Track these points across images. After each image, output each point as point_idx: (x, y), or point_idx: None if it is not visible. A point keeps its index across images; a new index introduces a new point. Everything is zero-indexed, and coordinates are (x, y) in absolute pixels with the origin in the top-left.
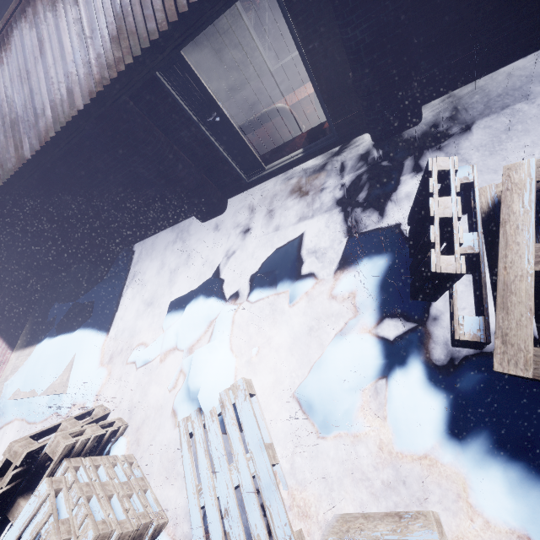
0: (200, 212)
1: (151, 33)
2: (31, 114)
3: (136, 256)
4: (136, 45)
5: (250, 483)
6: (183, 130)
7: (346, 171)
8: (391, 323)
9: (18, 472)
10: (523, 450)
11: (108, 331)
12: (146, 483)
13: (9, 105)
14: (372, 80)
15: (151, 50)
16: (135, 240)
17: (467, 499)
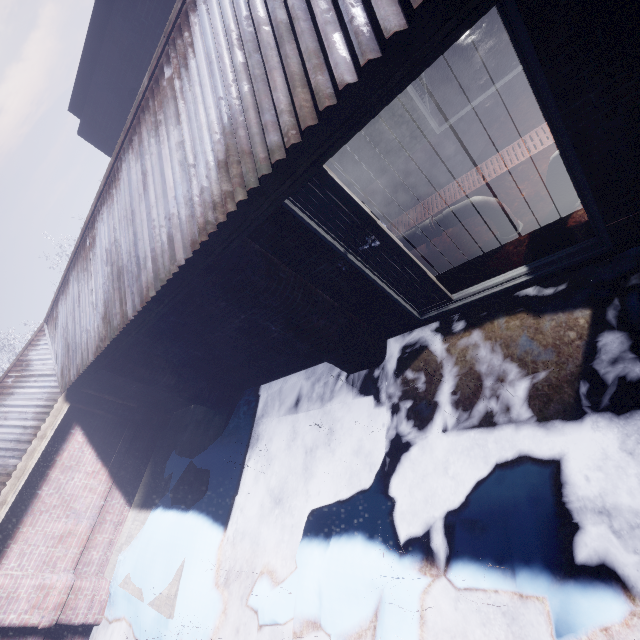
0: (346, 363)
1: (272, 151)
2: (135, 263)
3: (260, 406)
4: (250, 173)
5: None
6: (321, 263)
7: None
8: None
9: None
10: None
11: (225, 524)
12: None
13: (117, 250)
14: None
15: (273, 175)
16: (259, 382)
17: None
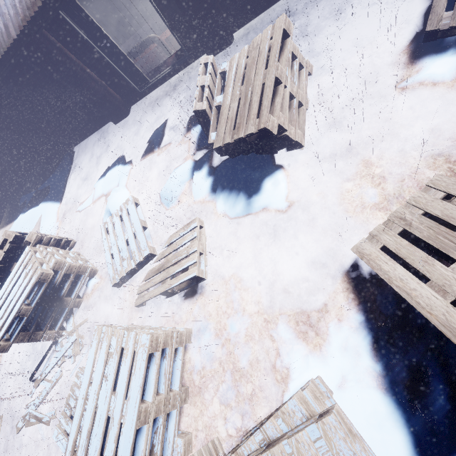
0: (112, 115)
1: None
2: None
3: (75, 155)
4: None
5: (132, 235)
6: (87, 53)
7: (194, 78)
8: (201, 154)
9: (12, 245)
10: (229, 184)
11: (61, 201)
12: (87, 260)
13: None
14: (191, 15)
15: None
16: (73, 143)
17: (213, 212)
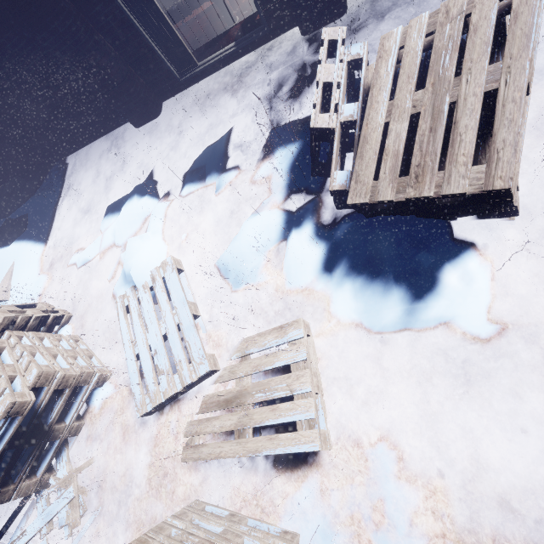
0: (132, 114)
1: None
2: None
3: (70, 169)
4: None
5: (174, 329)
6: (98, 4)
7: (275, 67)
8: (296, 199)
9: None
10: (366, 267)
11: (46, 241)
12: (91, 353)
13: None
14: None
15: None
16: (67, 151)
17: (329, 310)
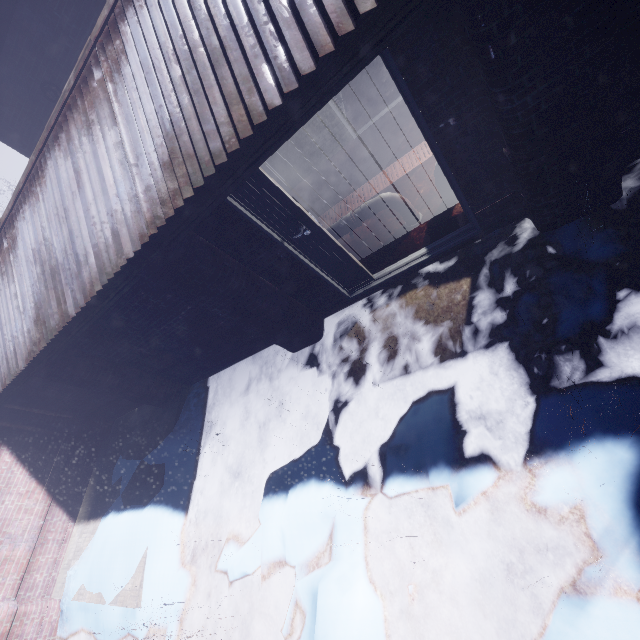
0: (289, 342)
1: (216, 155)
2: (73, 261)
3: (210, 396)
4: (196, 173)
5: None
6: (262, 252)
7: (504, 279)
8: None
9: None
10: None
11: (186, 509)
12: None
13: (48, 249)
14: (548, 157)
15: (217, 174)
16: (207, 373)
17: None
